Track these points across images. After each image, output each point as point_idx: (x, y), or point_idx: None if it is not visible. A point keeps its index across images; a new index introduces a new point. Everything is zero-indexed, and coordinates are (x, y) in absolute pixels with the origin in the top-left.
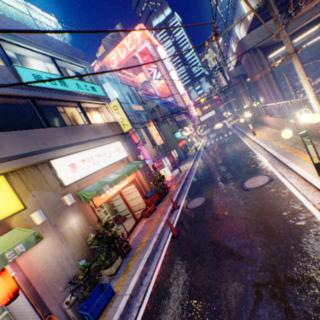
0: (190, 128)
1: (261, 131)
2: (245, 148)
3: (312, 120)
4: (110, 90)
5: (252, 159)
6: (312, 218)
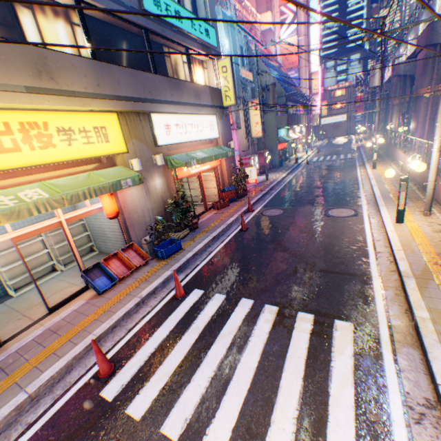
0: (301, 130)
1: (383, 167)
2: (353, 180)
3: (416, 169)
4: (221, 36)
5: (352, 193)
6: (363, 247)
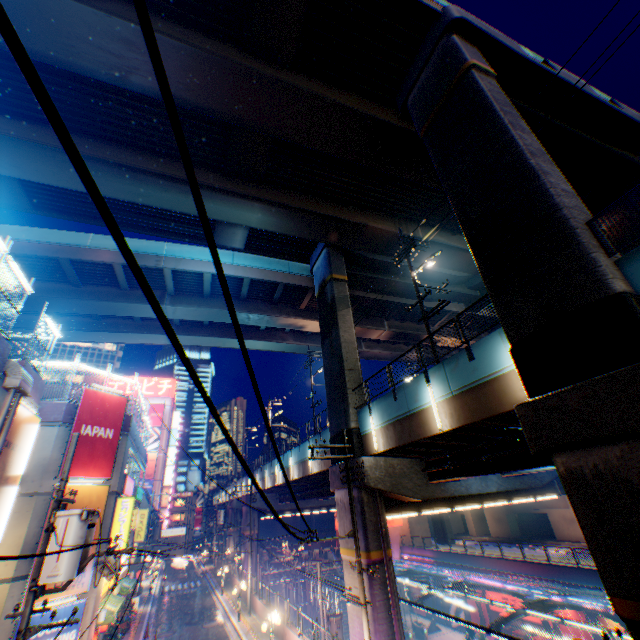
0: None
1: (229, 591)
2: (212, 603)
3: (244, 587)
4: None
5: (214, 611)
6: (227, 633)
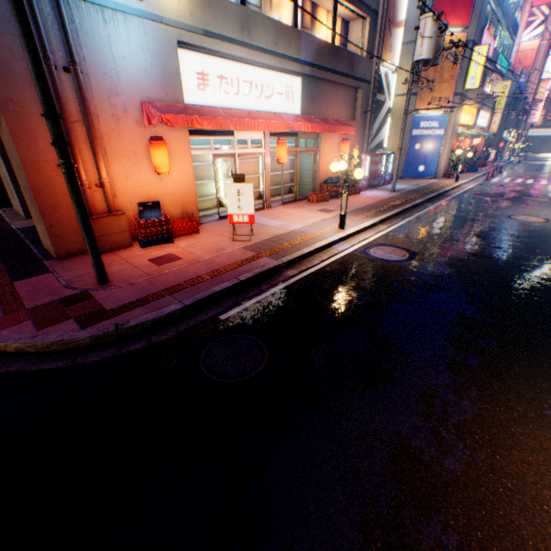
0: (513, 136)
1: None
2: None
3: None
4: None
5: None
6: None
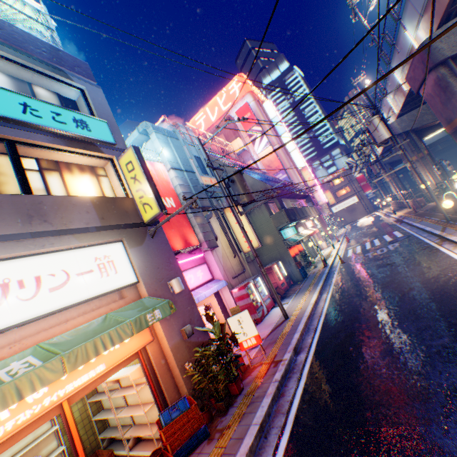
0: (313, 223)
1: None
2: None
3: None
4: (157, 147)
5: None
6: None
